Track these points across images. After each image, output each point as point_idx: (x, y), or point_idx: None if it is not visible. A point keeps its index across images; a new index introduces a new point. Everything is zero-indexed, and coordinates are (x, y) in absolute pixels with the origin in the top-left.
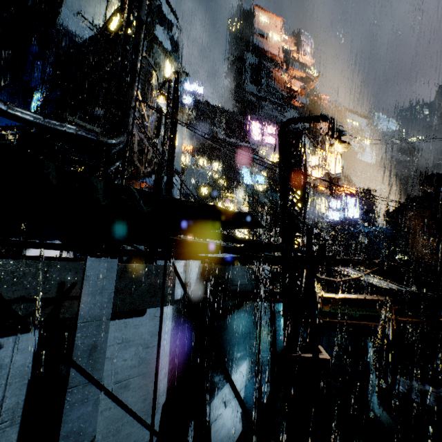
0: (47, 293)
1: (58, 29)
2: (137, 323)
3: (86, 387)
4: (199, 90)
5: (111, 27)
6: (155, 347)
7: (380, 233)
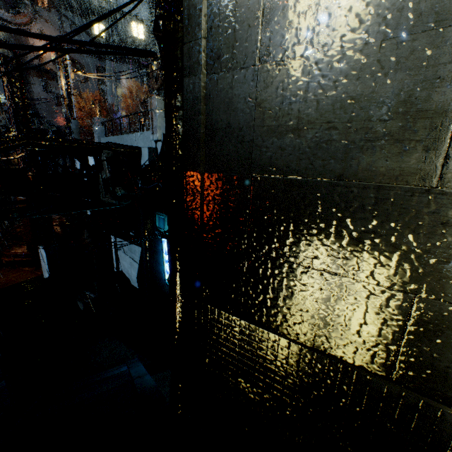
0: None
1: None
2: None
3: None
4: None
5: None
6: None
7: None
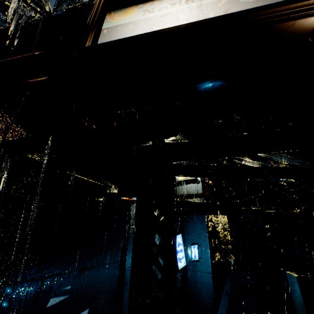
0: None
1: None
2: None
3: None
4: None
5: None
6: None
7: None
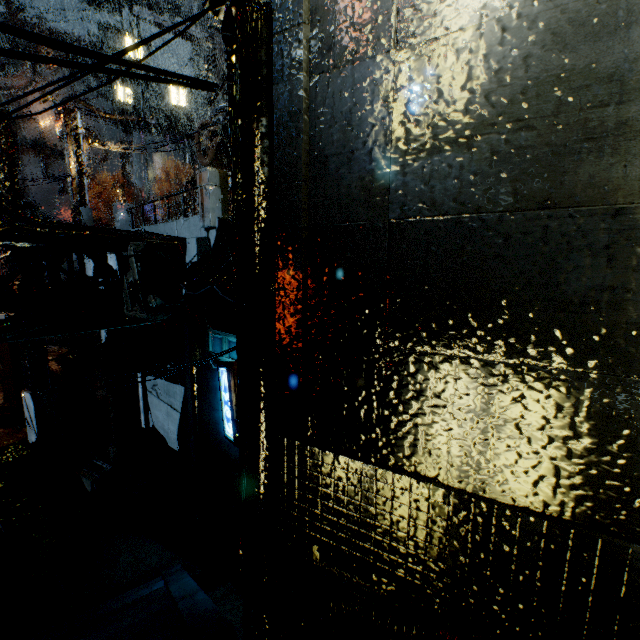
0: None
1: None
2: None
3: None
4: None
5: None
6: None
7: None
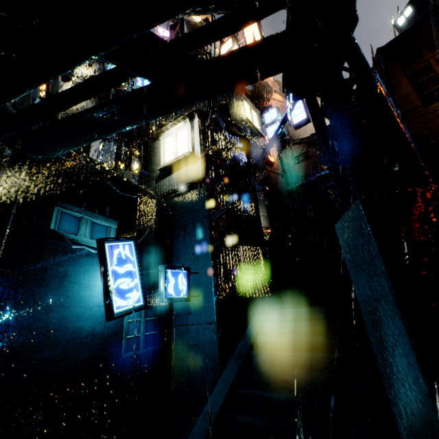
0: None
1: None
2: None
3: None
4: None
5: None
6: None
7: None
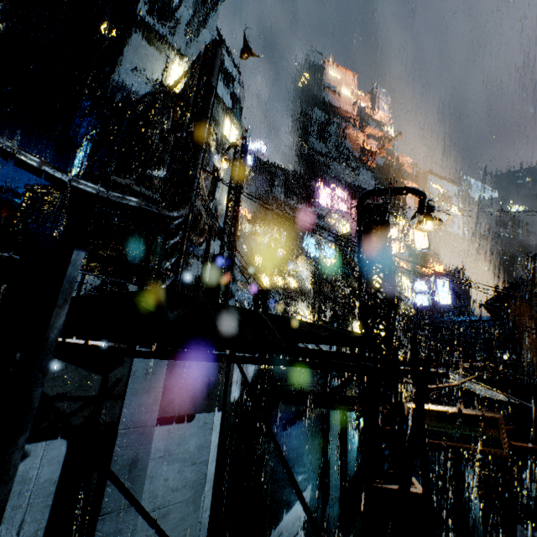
0: (88, 390)
1: (113, 85)
2: (184, 431)
3: (121, 514)
4: (260, 149)
5: (169, 83)
6: (203, 463)
7: (477, 324)
